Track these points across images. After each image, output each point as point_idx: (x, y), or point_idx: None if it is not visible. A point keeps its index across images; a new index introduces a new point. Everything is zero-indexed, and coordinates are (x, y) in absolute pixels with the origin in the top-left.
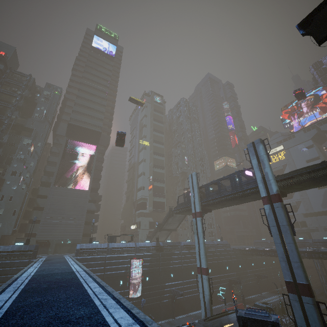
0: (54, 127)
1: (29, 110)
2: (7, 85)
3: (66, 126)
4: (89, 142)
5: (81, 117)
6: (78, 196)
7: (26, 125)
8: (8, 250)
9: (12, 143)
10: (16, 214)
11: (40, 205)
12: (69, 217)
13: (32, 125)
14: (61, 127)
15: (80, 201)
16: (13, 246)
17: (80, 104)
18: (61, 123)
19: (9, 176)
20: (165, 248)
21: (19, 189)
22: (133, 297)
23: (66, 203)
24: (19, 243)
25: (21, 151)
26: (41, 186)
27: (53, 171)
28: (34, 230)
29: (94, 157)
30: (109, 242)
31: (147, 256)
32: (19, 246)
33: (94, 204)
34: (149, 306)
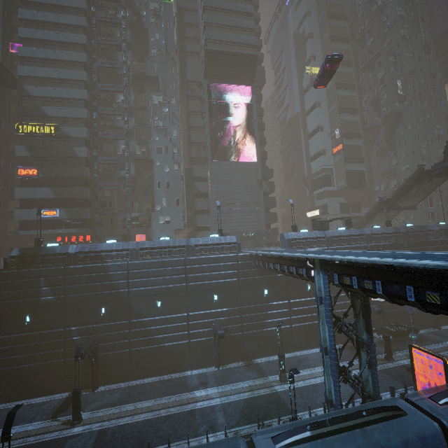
0: (181, 70)
1: (139, 48)
2: (100, 6)
3: (196, 63)
4: (239, 82)
5: (220, 33)
6: (246, 173)
7: (147, 74)
8: (208, 242)
9: (141, 106)
10: (180, 204)
11: (201, 191)
12: (242, 202)
13: (155, 71)
14: (189, 67)
15: (251, 179)
16: (211, 238)
17: (212, 7)
18: (187, 59)
19: (155, 155)
20: (409, 234)
21: (172, 171)
22: (379, 301)
23: (234, 183)
24: (214, 235)
25: (155, 116)
26: (193, 165)
27: (202, 142)
28: (204, 222)
29: (253, 107)
30: (317, 230)
31: (387, 247)
32: (217, 237)
33: (265, 182)
34: (399, 312)
